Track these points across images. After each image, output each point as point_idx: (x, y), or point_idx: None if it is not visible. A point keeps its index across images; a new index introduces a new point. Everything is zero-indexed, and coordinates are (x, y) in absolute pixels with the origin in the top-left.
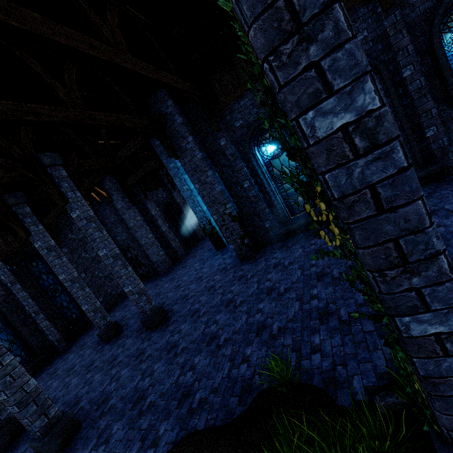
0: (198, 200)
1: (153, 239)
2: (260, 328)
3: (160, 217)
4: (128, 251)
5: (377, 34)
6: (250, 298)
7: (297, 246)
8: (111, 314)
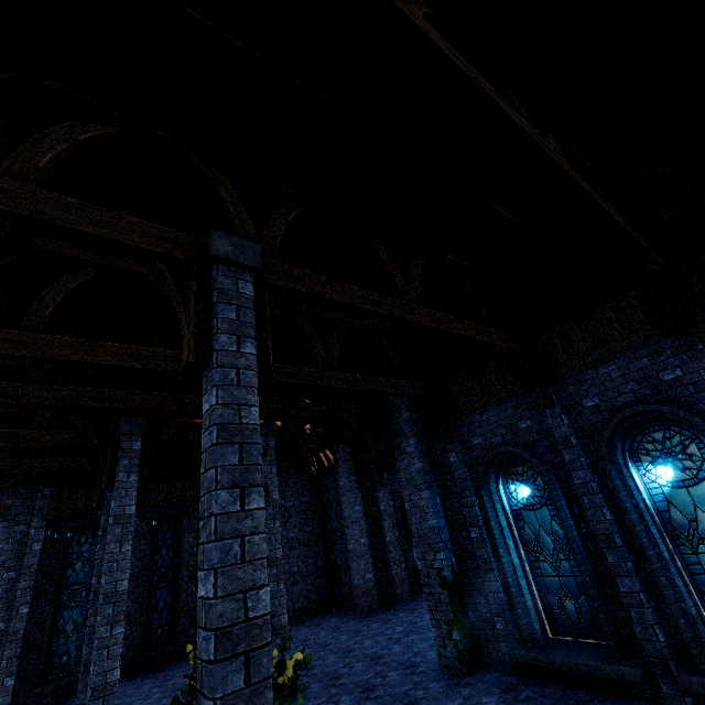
0: None
1: (366, 548)
2: None
3: (390, 517)
4: (333, 549)
5: (702, 377)
6: None
7: None
8: None
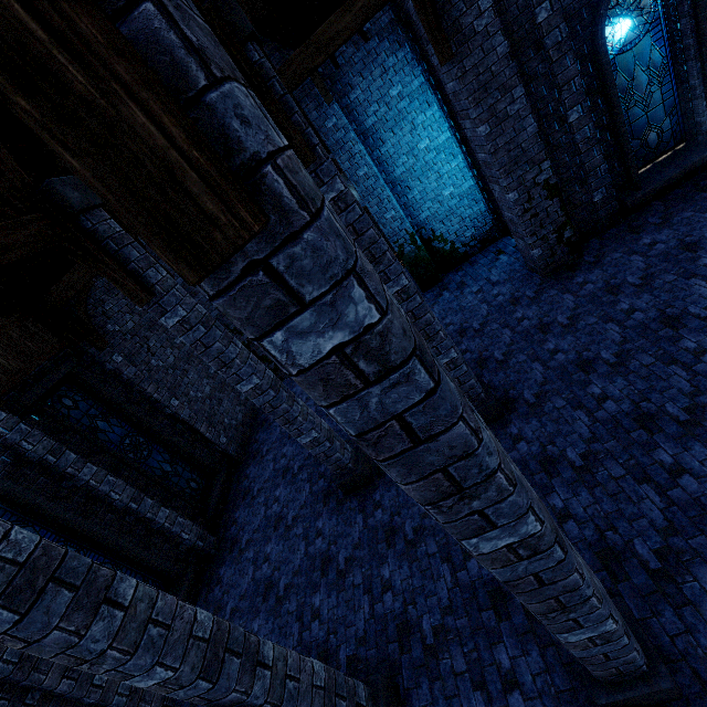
0: (390, 196)
1: None
2: None
3: None
4: None
5: None
6: None
7: (687, 214)
8: (266, 457)
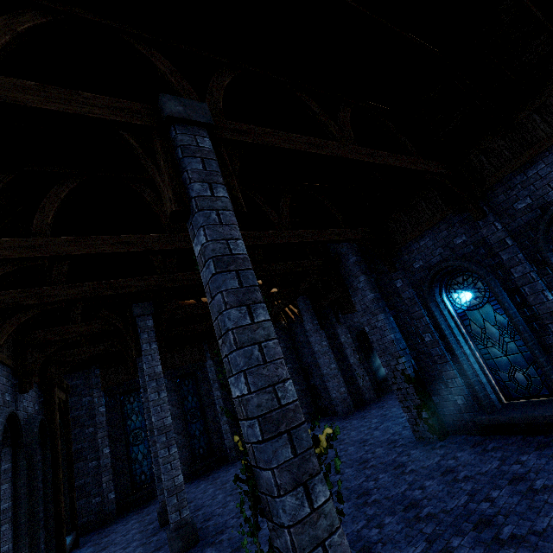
0: None
1: (336, 371)
2: (364, 548)
3: (350, 346)
4: (311, 376)
5: None
6: (386, 501)
7: (497, 454)
8: None
